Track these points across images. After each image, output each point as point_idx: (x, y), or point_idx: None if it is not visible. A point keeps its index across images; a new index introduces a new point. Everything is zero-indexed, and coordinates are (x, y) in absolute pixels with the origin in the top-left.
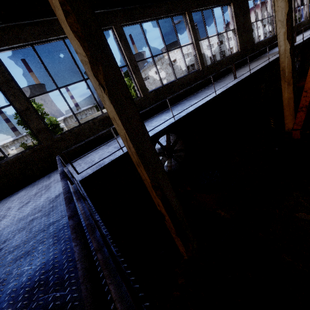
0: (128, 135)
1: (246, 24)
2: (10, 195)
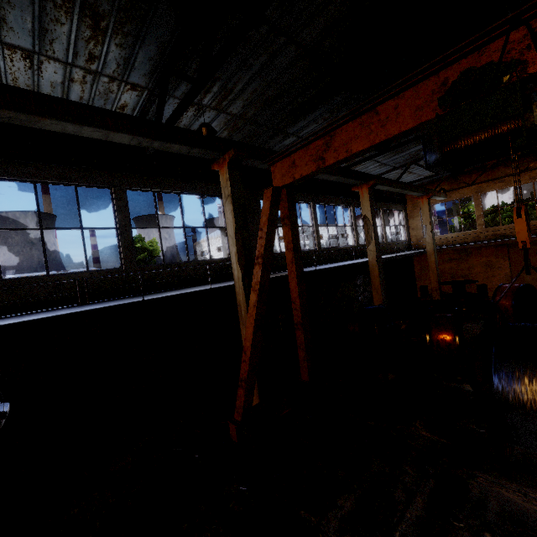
0: None
1: (253, 226)
2: None
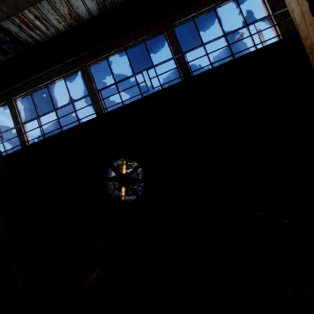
0: None
1: None
2: None
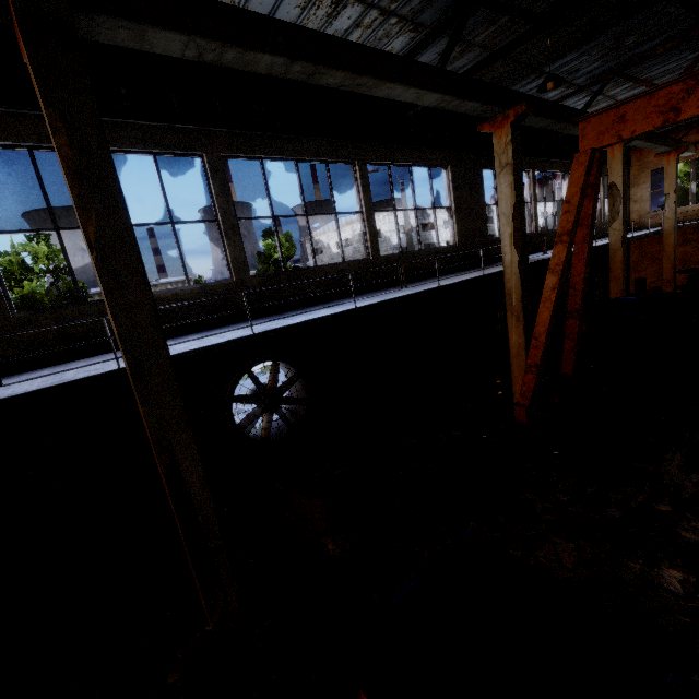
0: (118, 335)
1: (476, 204)
2: None
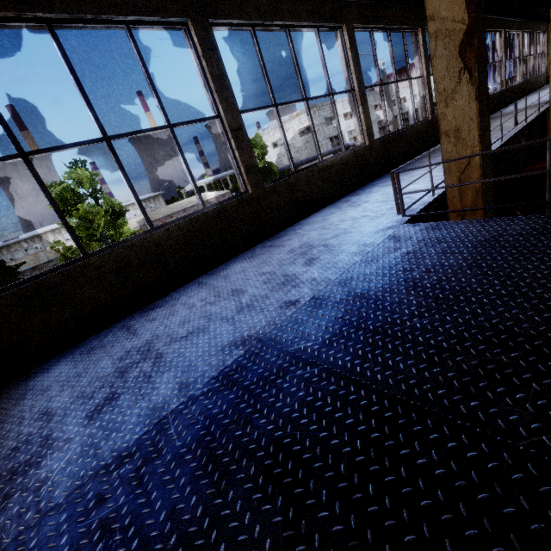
0: (481, 156)
1: None
2: (203, 274)
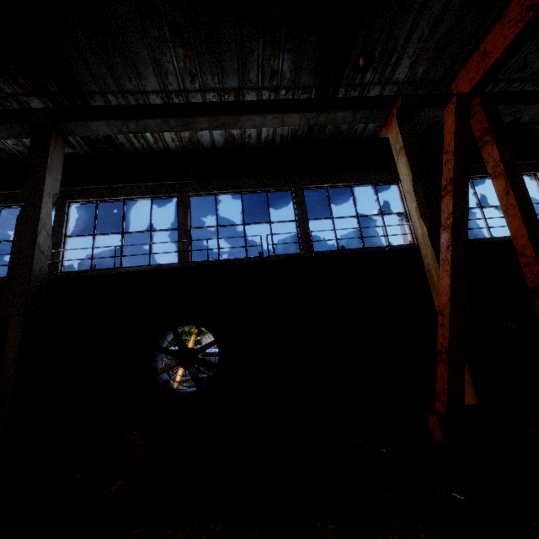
0: (11, 252)
1: None
2: None
